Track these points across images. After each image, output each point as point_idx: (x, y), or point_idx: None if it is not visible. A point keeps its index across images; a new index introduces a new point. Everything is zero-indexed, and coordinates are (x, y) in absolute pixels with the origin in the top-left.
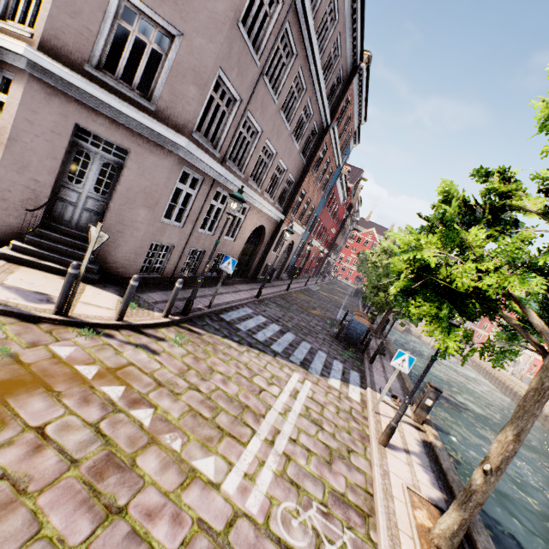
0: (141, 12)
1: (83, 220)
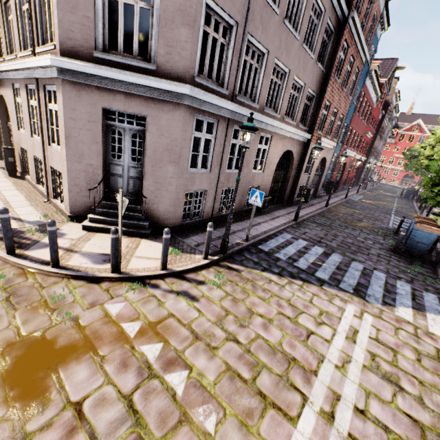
0: None
1: (131, 187)
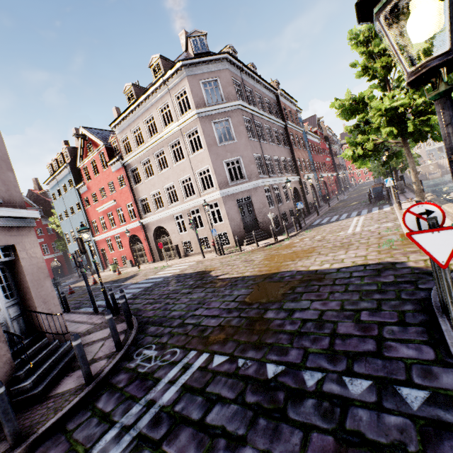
0: (229, 161)
1: (252, 225)
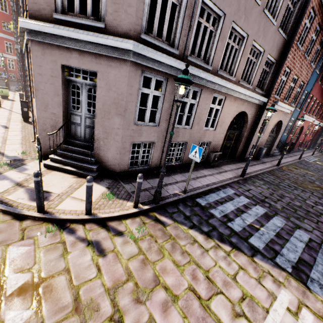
0: None
1: (87, 135)
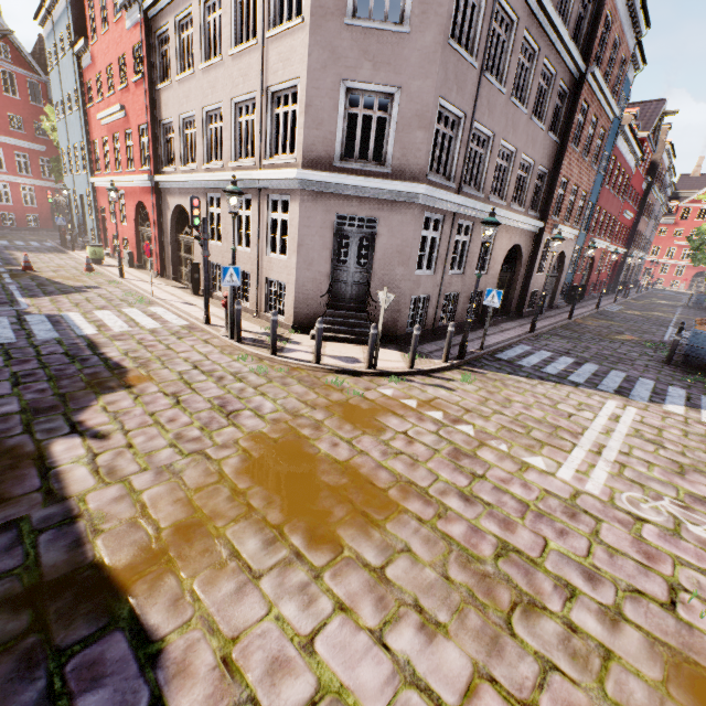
0: (362, 91)
1: (354, 294)
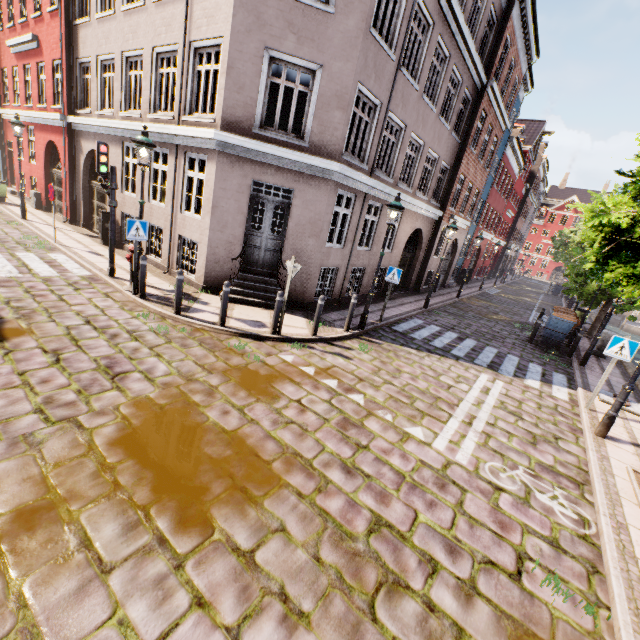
0: (285, 63)
1: (266, 260)
